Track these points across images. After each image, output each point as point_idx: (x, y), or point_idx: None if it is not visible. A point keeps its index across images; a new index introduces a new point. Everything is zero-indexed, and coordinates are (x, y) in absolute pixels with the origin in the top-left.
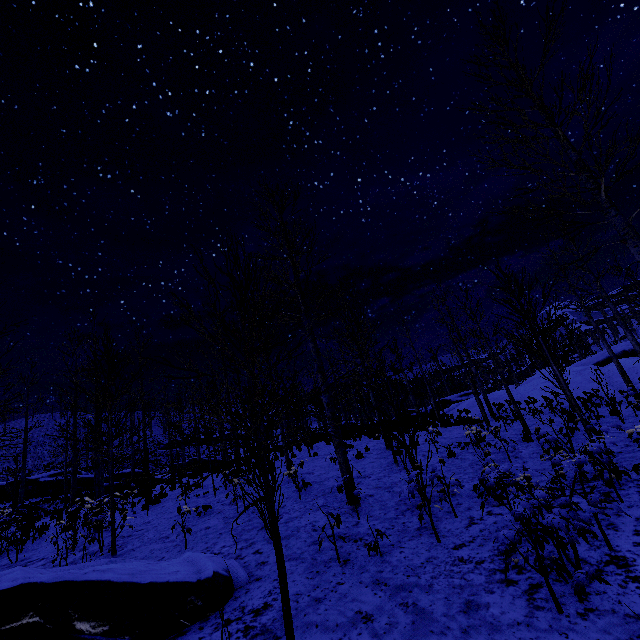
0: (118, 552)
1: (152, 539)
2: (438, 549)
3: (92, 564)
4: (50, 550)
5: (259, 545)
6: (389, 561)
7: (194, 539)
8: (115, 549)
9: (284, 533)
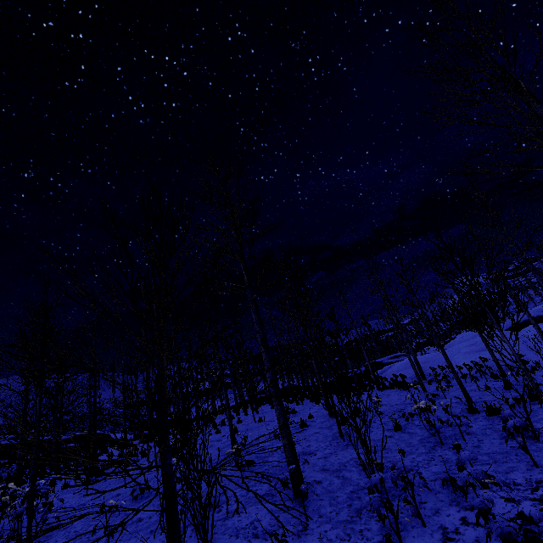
0: None
1: (78, 533)
2: None
3: None
4: None
5: None
6: None
7: (121, 538)
8: None
9: (221, 538)
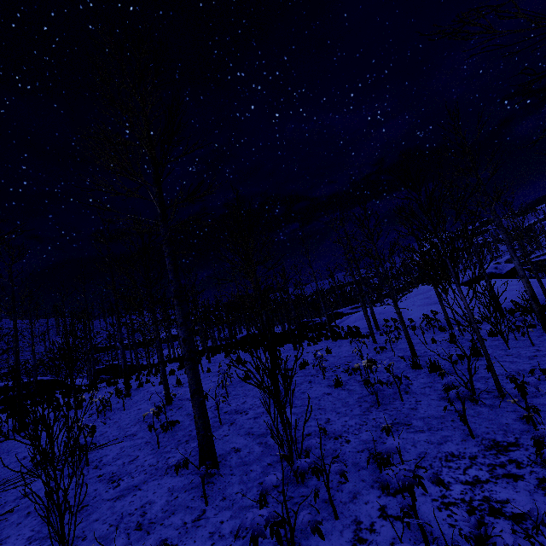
0: None
1: None
2: None
3: None
4: None
5: None
6: None
7: None
8: None
9: (97, 530)
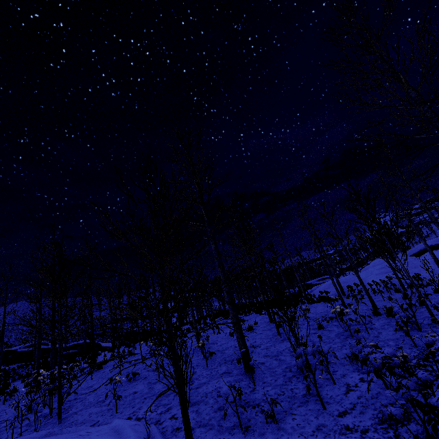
0: (64, 415)
1: (92, 403)
2: (325, 416)
3: (33, 436)
4: (14, 411)
5: (175, 410)
6: (284, 428)
7: (124, 403)
8: (61, 414)
9: (195, 399)
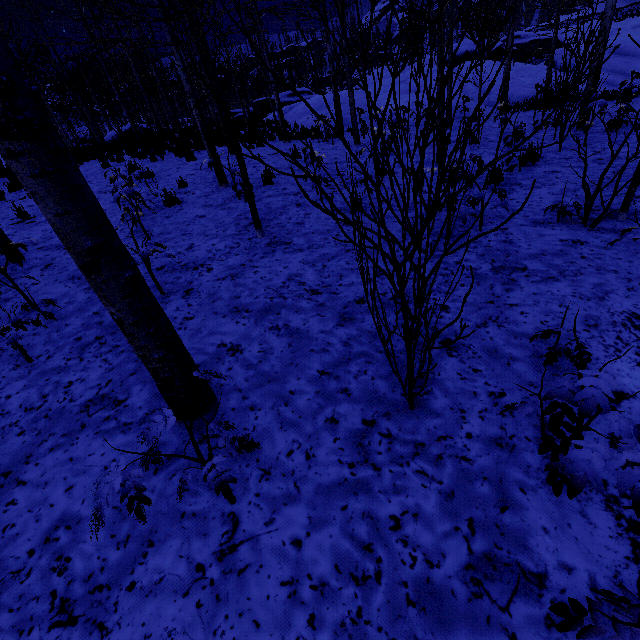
0: None
1: None
2: None
3: None
4: None
5: None
6: None
7: None
8: None
9: None
